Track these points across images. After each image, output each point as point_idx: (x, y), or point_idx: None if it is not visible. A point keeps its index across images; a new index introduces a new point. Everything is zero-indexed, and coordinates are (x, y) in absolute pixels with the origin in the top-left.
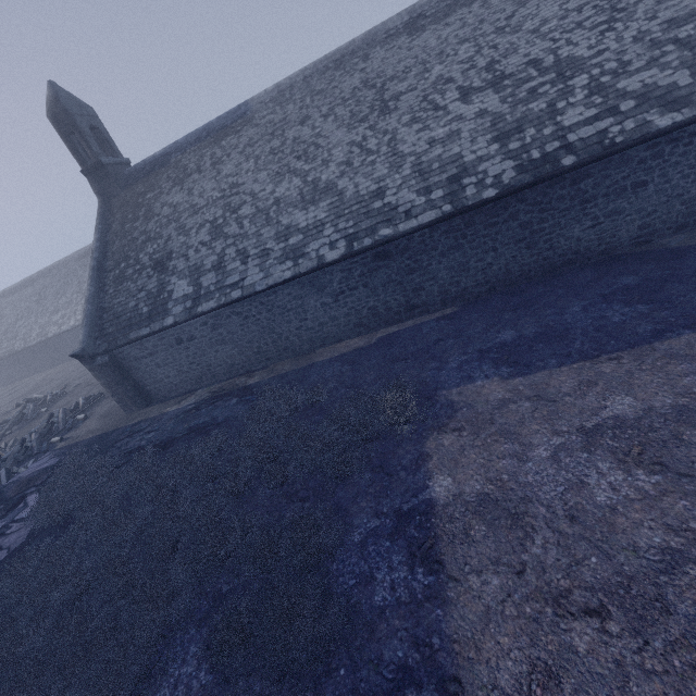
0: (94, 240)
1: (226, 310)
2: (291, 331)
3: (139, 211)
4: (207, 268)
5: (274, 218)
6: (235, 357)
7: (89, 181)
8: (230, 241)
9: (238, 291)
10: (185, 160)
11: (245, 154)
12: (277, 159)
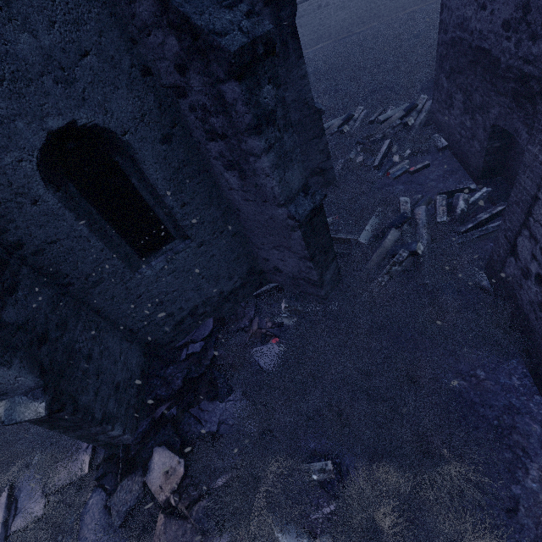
0: None
1: None
2: (383, 1)
3: None
4: None
5: None
6: (346, 21)
7: None
8: None
9: None
10: None
11: None
12: None
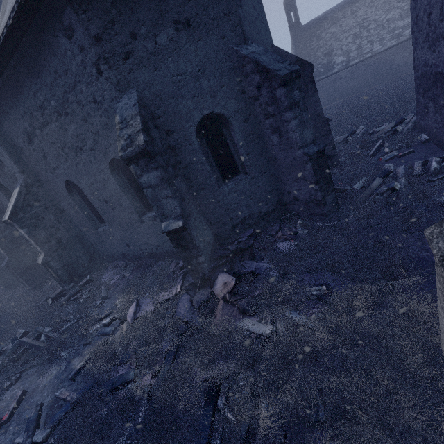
0: (292, 53)
1: (360, 64)
2: (385, 71)
3: (313, 38)
4: (352, 50)
5: (386, 26)
6: (355, 86)
7: (290, 30)
8: (363, 39)
9: (369, 54)
10: (336, 15)
11: (369, 6)
12: (387, 5)
